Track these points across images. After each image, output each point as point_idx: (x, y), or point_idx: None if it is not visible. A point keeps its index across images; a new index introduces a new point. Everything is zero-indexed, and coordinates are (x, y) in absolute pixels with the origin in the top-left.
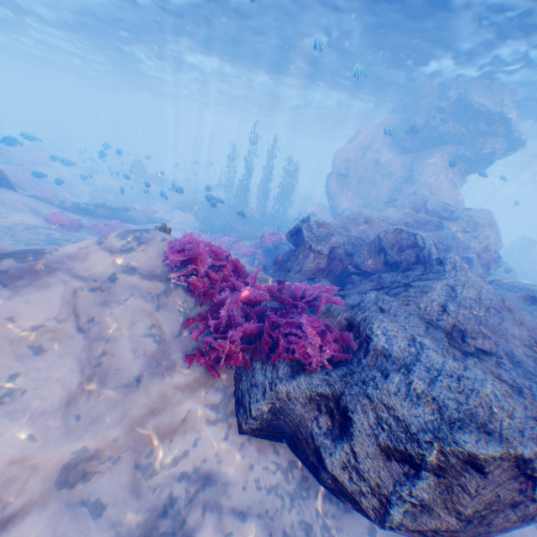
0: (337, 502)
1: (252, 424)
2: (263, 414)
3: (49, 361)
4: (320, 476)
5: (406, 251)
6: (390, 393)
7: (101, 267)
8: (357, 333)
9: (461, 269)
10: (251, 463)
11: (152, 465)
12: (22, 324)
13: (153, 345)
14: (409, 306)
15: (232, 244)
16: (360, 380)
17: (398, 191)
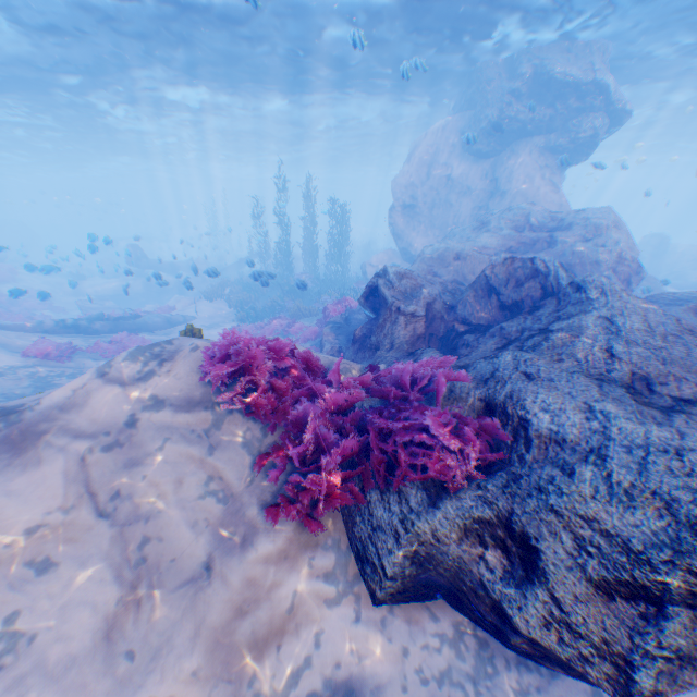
0: (537, 666)
1: (390, 587)
2: (403, 569)
3: (63, 578)
4: (510, 641)
5: (527, 285)
6: (586, 498)
7: (112, 411)
8: (504, 418)
9: (612, 293)
10: (403, 646)
11: (260, 696)
12: (8, 531)
13: (216, 507)
14: (564, 361)
15: (287, 328)
16: (532, 487)
17: (484, 211)
